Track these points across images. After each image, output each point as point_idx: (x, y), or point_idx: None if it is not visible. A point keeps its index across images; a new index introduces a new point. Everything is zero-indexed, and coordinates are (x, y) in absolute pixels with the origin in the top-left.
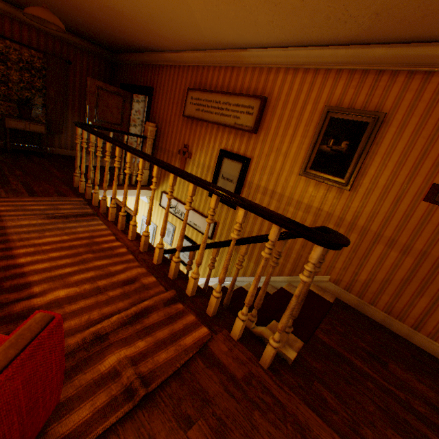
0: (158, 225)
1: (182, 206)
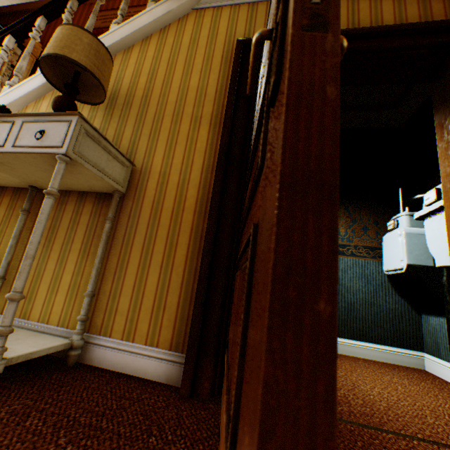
0: None
1: None
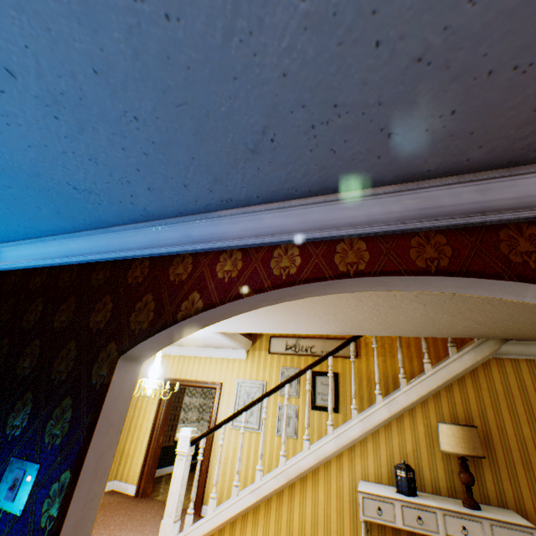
0: (268, 379)
1: (306, 340)
